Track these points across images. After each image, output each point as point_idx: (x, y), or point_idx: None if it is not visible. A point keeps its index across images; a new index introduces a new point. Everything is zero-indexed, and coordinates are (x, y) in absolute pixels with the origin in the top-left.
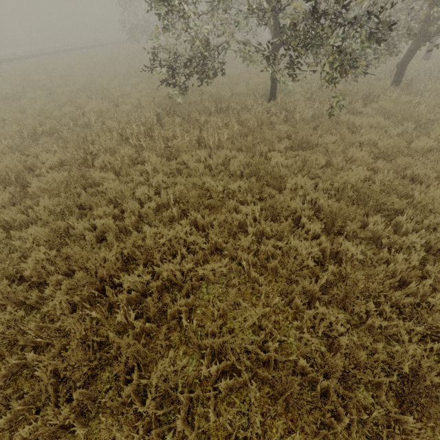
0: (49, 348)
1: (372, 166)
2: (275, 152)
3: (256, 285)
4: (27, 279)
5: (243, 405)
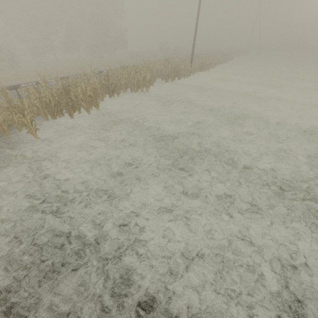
0: None
1: None
2: None
3: None
4: None
5: None
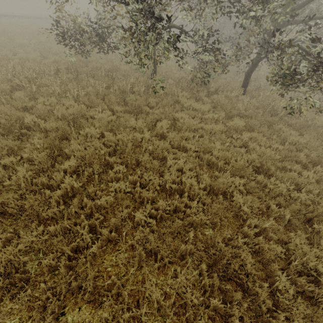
0: None
1: (167, 134)
2: (108, 111)
3: None
4: None
5: None
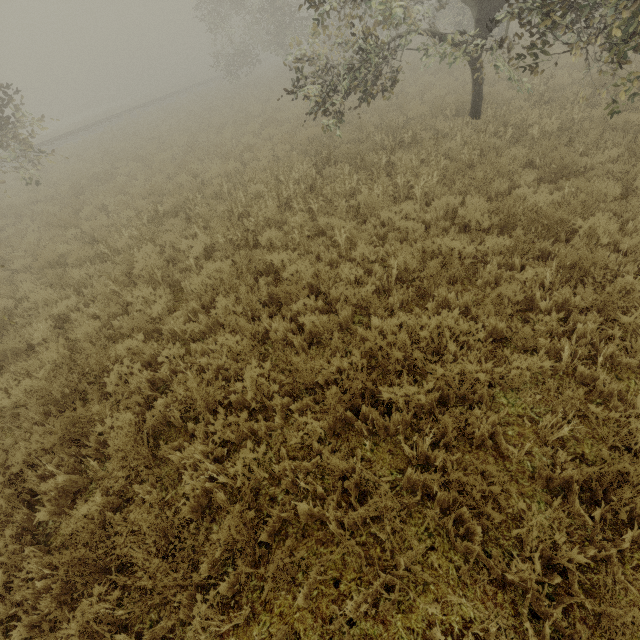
0: (310, 496)
1: None
2: (524, 189)
3: (597, 386)
4: (234, 406)
5: None
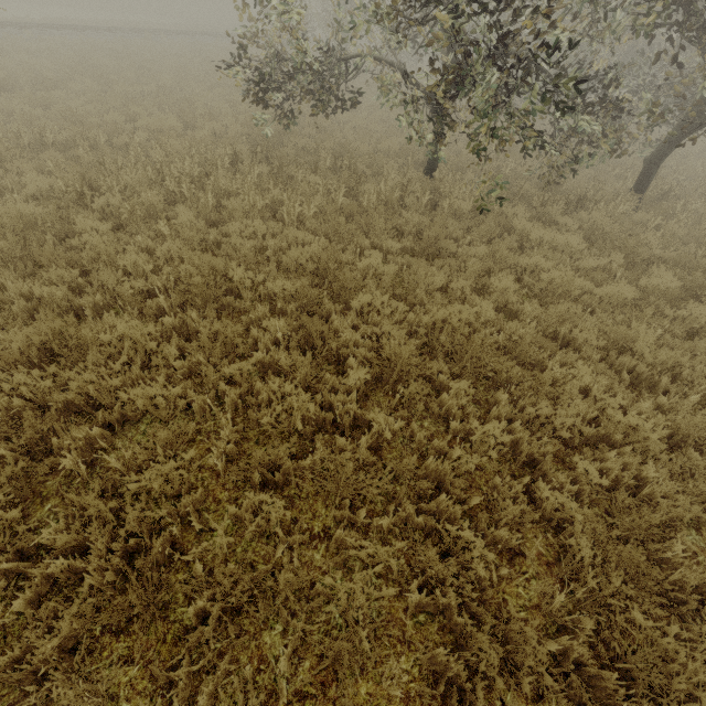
0: None
1: (517, 306)
2: (376, 251)
3: (212, 438)
4: None
5: (86, 606)
